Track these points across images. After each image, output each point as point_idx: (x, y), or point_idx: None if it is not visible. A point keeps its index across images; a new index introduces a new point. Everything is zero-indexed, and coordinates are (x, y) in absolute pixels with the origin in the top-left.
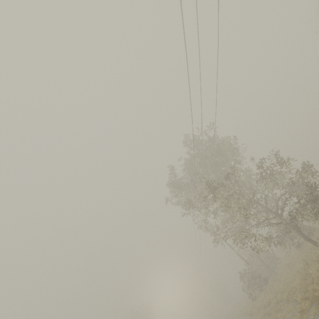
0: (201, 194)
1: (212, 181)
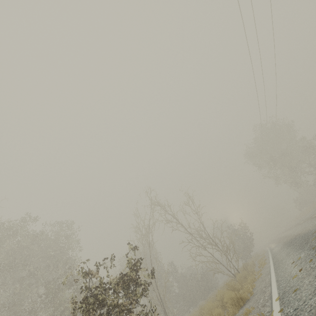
0: (266, 161)
1: (273, 157)
